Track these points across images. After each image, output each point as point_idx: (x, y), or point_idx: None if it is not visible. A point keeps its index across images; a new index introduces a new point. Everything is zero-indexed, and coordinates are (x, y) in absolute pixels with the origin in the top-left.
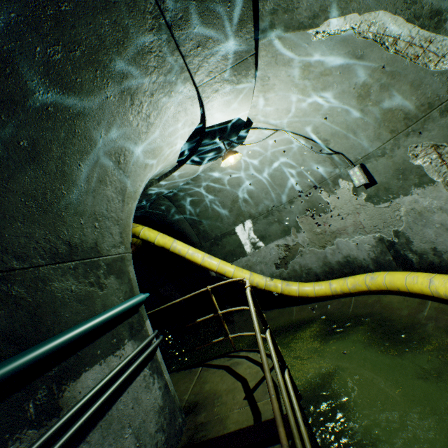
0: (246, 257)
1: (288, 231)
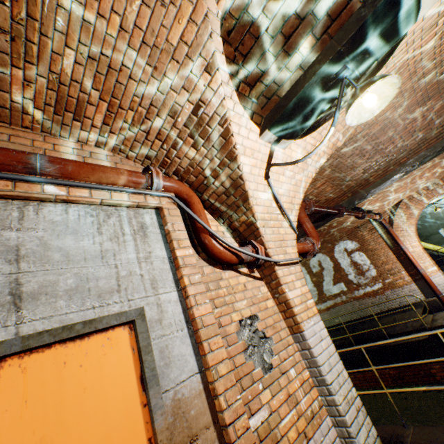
0: None
1: None
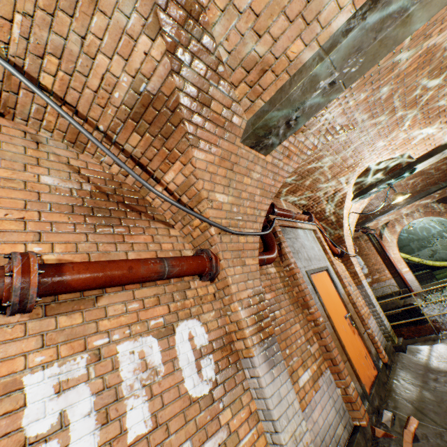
0: (414, 254)
1: (433, 244)
